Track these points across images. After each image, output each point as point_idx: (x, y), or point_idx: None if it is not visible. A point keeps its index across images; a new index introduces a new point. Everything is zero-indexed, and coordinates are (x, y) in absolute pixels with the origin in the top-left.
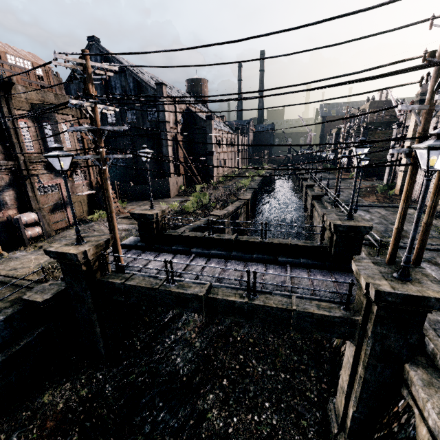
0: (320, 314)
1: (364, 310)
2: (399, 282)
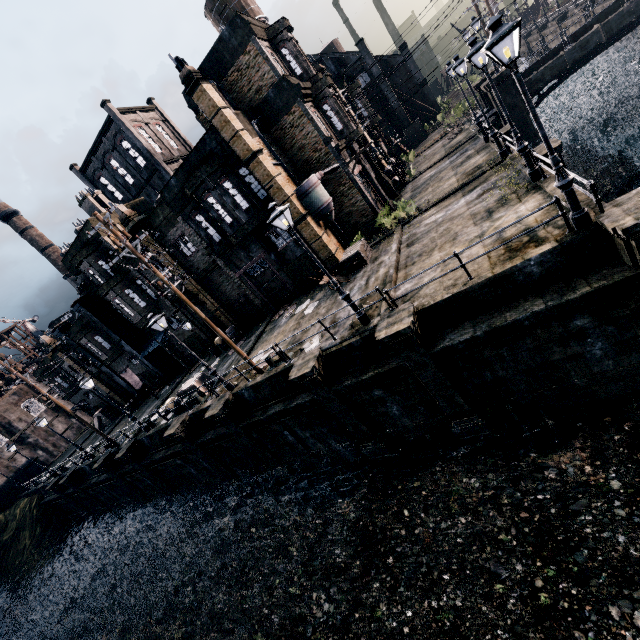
0: None
1: None
2: None
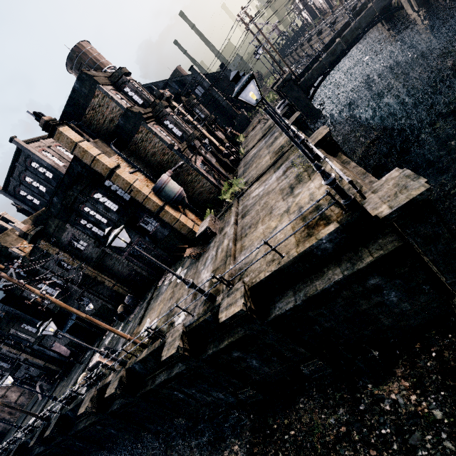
0: None
1: None
2: None
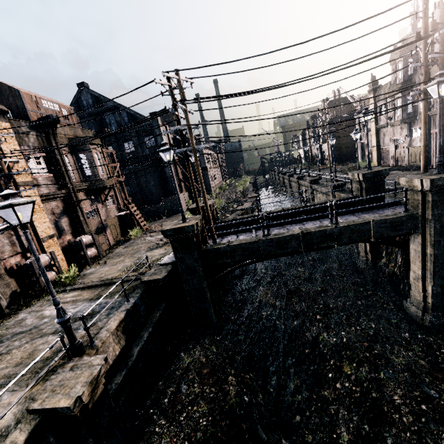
0: (391, 218)
1: (421, 203)
2: (439, 174)
